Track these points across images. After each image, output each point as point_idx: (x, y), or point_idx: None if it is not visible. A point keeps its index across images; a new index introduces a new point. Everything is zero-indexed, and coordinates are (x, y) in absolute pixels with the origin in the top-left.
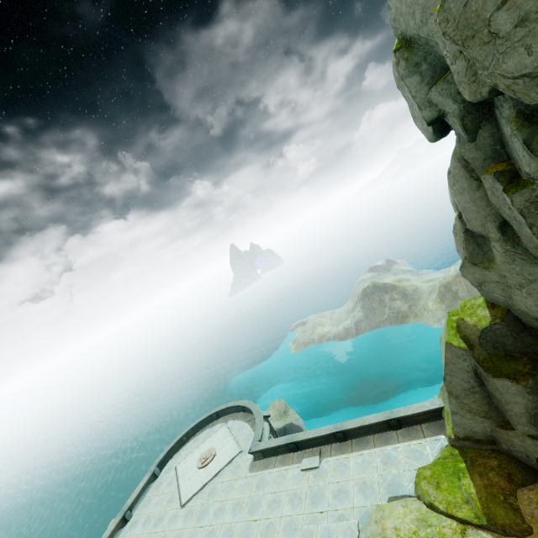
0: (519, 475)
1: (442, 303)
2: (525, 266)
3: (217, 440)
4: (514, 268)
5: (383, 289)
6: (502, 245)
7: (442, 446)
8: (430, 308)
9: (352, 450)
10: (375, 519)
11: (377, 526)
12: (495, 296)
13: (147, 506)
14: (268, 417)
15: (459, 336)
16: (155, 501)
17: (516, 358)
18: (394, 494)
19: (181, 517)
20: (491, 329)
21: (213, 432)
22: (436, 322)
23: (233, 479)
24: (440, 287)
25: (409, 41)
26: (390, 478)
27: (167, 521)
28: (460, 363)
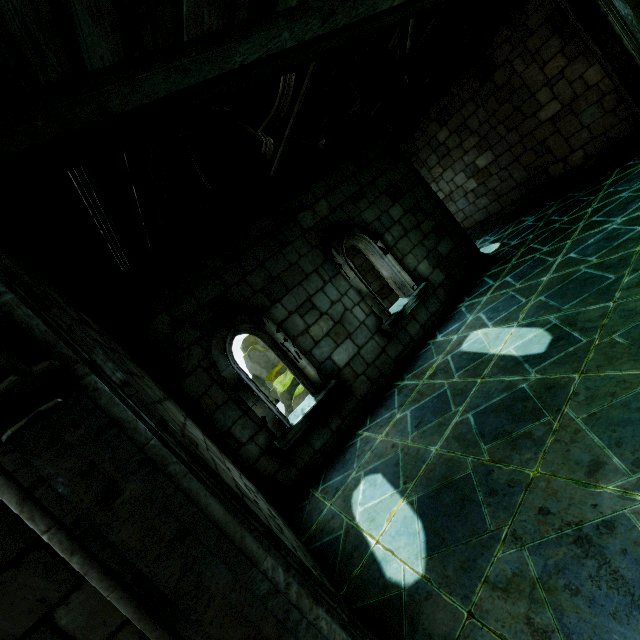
0: None
1: None
2: None
3: None
4: None
5: None
6: None
7: None
8: None
9: None
10: None
11: None
12: None
13: None
14: None
15: None
16: None
17: None
18: None
19: None
20: None
21: None
22: None
23: None
24: None
25: (257, 376)
26: None
27: None
28: None
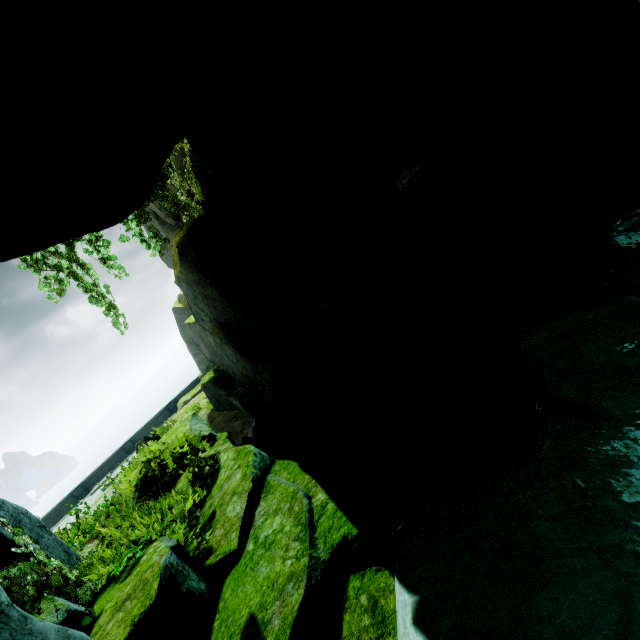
0: None
1: None
2: (173, 234)
3: None
4: (171, 237)
5: None
6: (161, 226)
7: None
8: None
9: None
10: None
11: None
12: None
13: None
14: None
15: (180, 304)
16: None
17: None
18: None
19: None
20: None
21: None
22: None
23: None
24: None
25: None
26: None
27: None
28: (184, 317)
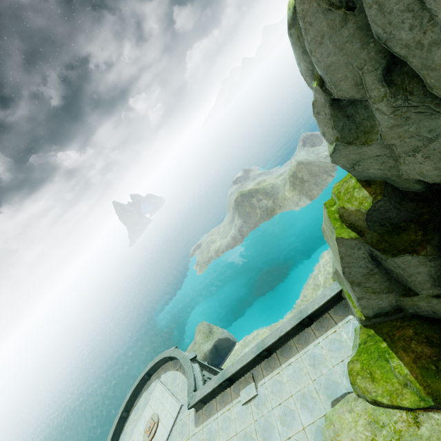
0: (436, 335)
1: (295, 189)
2: (423, 122)
3: (156, 402)
4: (408, 130)
5: (250, 195)
6: (390, 103)
7: (355, 327)
8: (288, 197)
9: (280, 363)
10: (330, 439)
11: None
12: (371, 172)
13: None
14: (195, 357)
15: (345, 226)
16: None
17: (404, 228)
18: (334, 397)
19: None
20: (375, 208)
21: (150, 394)
22: (296, 206)
23: None
24: (290, 178)
25: None
26: (324, 380)
27: None
28: (355, 253)
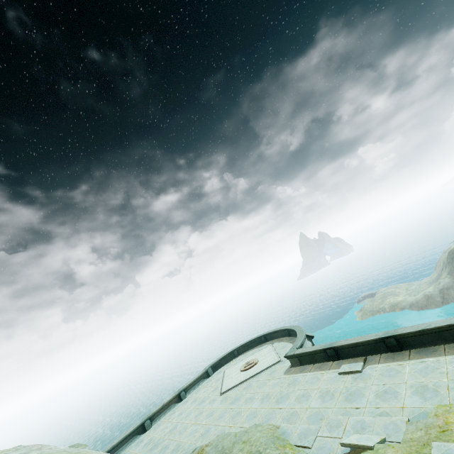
0: None
1: None
2: None
3: (261, 354)
4: None
5: None
6: None
7: None
8: None
9: (409, 358)
10: (434, 413)
11: (437, 419)
12: None
13: (197, 392)
14: (312, 337)
15: None
16: (204, 390)
17: None
18: None
19: (218, 401)
20: None
21: (259, 350)
22: None
23: (267, 379)
24: None
25: None
26: None
27: (207, 402)
28: None
